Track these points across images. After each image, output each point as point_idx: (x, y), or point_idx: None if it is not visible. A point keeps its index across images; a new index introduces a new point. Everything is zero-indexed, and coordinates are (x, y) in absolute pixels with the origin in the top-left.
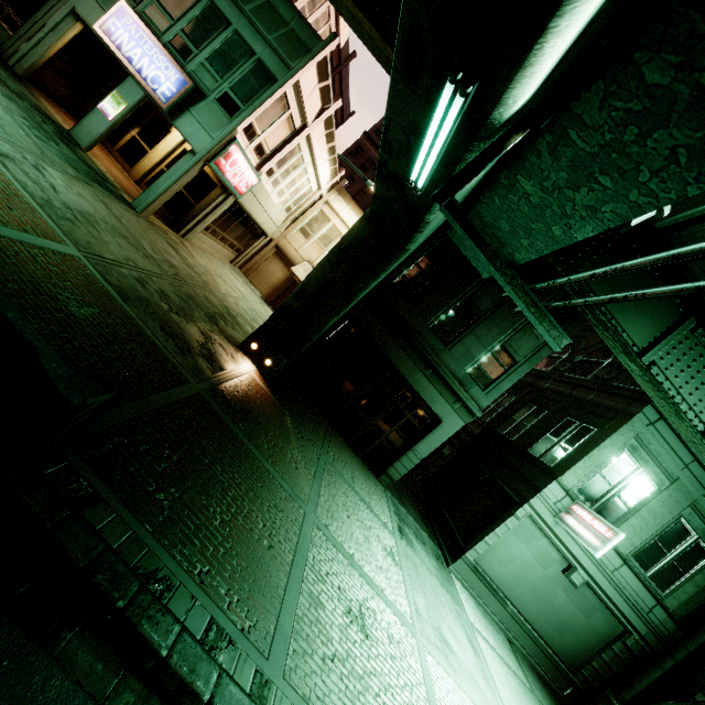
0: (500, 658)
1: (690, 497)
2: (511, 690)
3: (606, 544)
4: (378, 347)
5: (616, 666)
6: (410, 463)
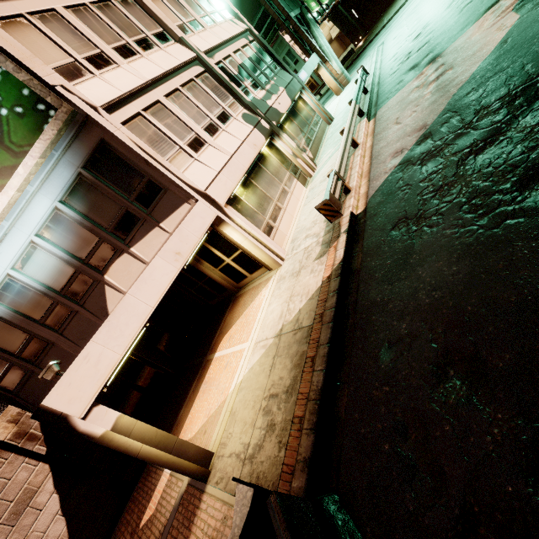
0: None
1: None
2: None
3: None
4: None
5: None
6: None
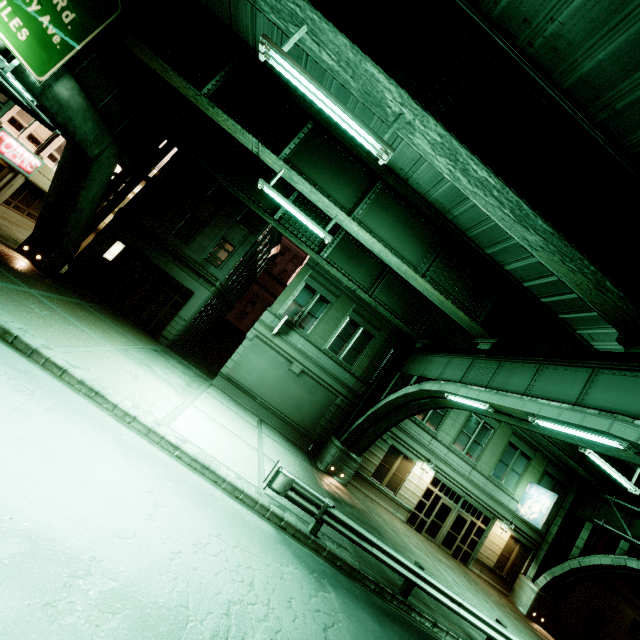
0: (229, 408)
1: (350, 304)
2: (221, 409)
3: (279, 324)
4: (150, 260)
5: (336, 421)
6: (177, 325)
